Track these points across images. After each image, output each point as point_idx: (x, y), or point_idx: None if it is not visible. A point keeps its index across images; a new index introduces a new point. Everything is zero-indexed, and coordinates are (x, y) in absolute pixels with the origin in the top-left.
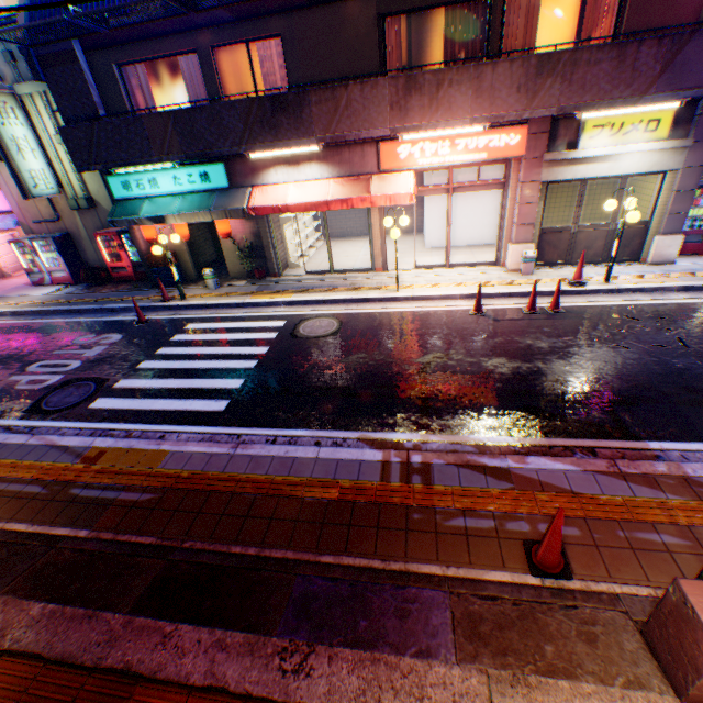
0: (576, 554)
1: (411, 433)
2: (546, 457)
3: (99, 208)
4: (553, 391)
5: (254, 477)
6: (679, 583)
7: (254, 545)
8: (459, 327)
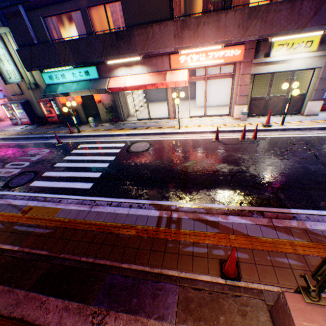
0: (244, 267)
1: (175, 201)
2: (238, 216)
3: (41, 88)
4: (247, 181)
5: (97, 222)
6: (284, 294)
7: (92, 257)
8: (206, 148)
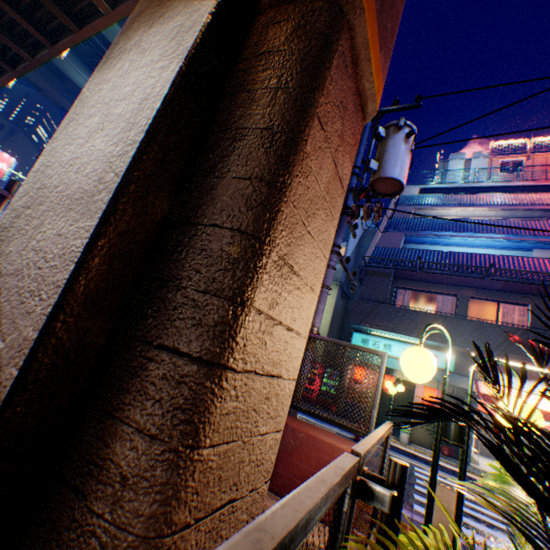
0: None
1: None
2: None
3: None
4: None
5: None
6: None
7: None
8: None
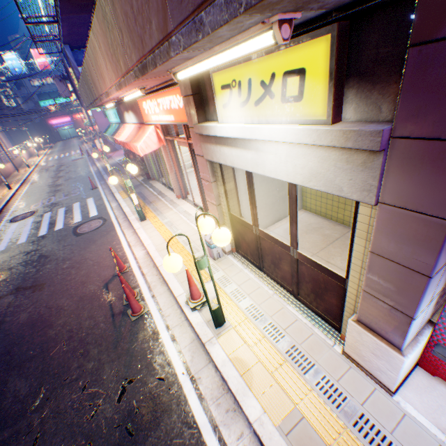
0: None
1: None
2: None
3: None
4: None
5: None
6: None
7: None
8: (90, 274)
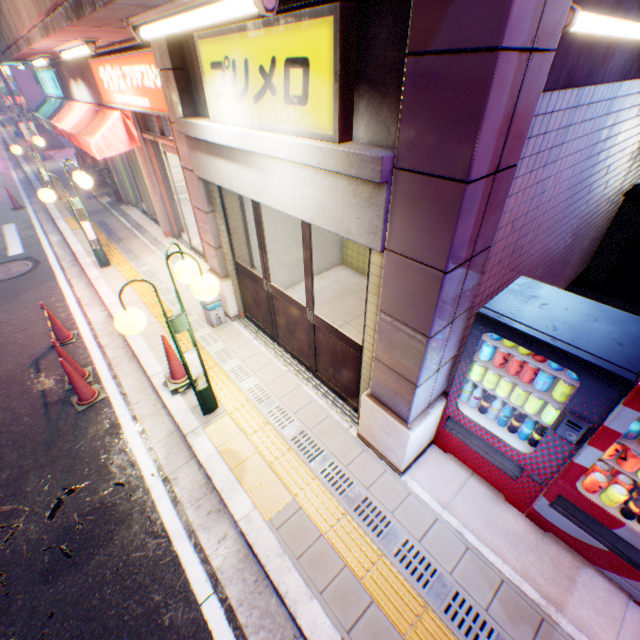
0: None
1: None
2: None
3: None
4: None
5: None
6: None
7: None
8: (7, 345)
